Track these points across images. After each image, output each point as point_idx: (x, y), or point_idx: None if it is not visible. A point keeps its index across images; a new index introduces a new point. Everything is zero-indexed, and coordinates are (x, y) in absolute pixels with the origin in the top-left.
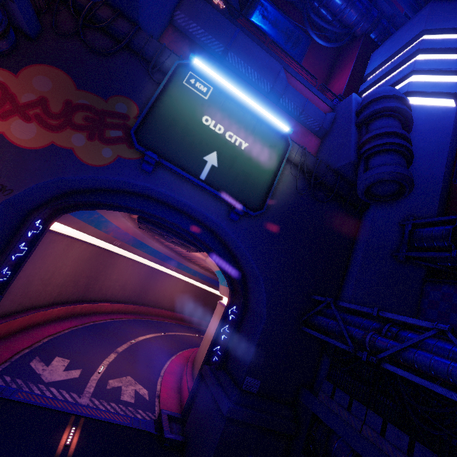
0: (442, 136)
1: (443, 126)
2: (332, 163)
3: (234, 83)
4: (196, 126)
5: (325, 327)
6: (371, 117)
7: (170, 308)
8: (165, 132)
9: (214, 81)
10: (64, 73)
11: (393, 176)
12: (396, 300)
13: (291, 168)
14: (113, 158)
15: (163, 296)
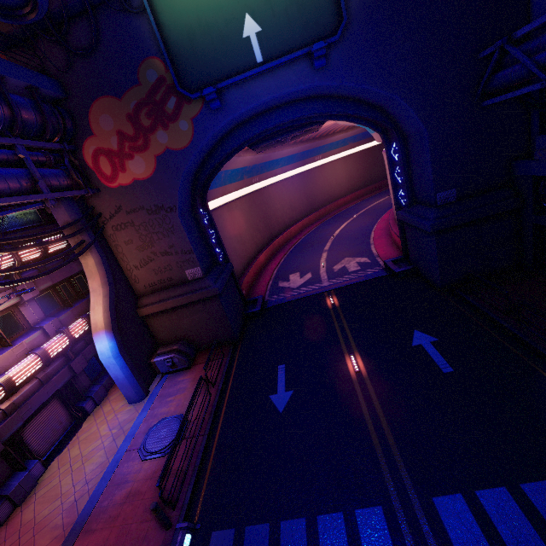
0: None
1: None
2: None
3: None
4: (207, 11)
5: (509, 81)
6: None
7: (345, 193)
8: (195, 55)
9: None
10: (102, 97)
11: None
12: None
13: None
14: (191, 126)
15: (331, 188)
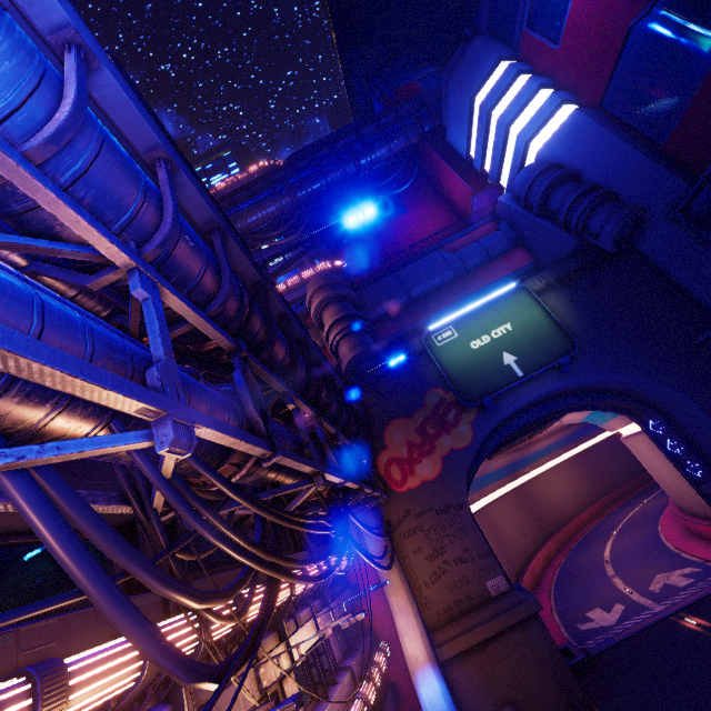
0: (599, 136)
1: (587, 130)
2: (561, 255)
3: (433, 300)
4: (475, 356)
5: None
6: (542, 203)
7: (576, 510)
8: (471, 380)
9: (447, 322)
10: (396, 419)
11: (621, 224)
12: None
13: (545, 295)
14: (470, 428)
15: (556, 505)
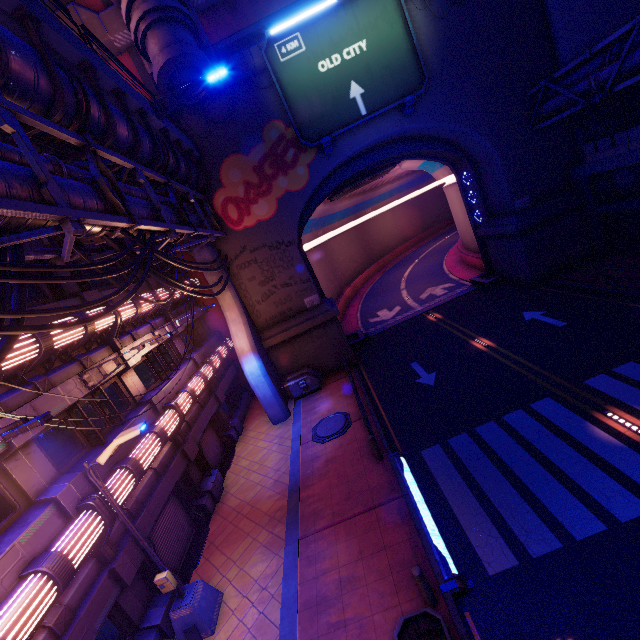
0: None
1: None
2: None
3: None
4: (322, 82)
5: (555, 108)
6: None
7: (399, 243)
8: (313, 115)
9: (294, 26)
10: (232, 155)
11: None
12: (623, 2)
13: (414, 2)
14: (307, 170)
15: (385, 239)
